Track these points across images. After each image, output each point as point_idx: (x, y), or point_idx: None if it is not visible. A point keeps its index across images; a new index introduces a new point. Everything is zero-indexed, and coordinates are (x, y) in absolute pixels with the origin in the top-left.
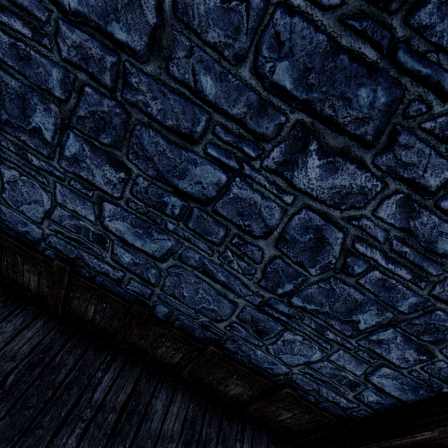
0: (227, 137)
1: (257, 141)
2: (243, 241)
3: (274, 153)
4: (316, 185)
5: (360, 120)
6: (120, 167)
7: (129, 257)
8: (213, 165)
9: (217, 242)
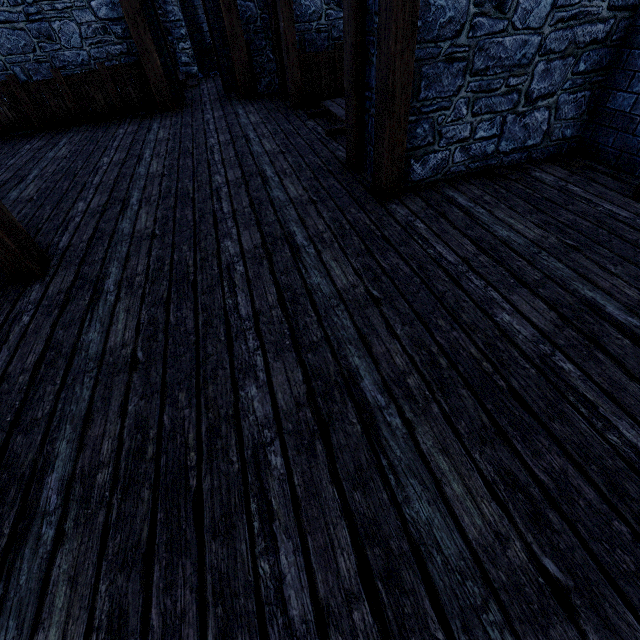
0: None
1: None
2: None
3: None
4: None
5: None
6: None
7: None
8: None
9: None
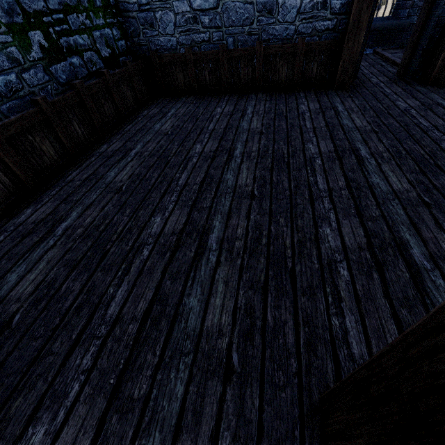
0: None
1: None
2: None
3: None
4: None
5: None
6: None
7: (207, 18)
8: None
9: None
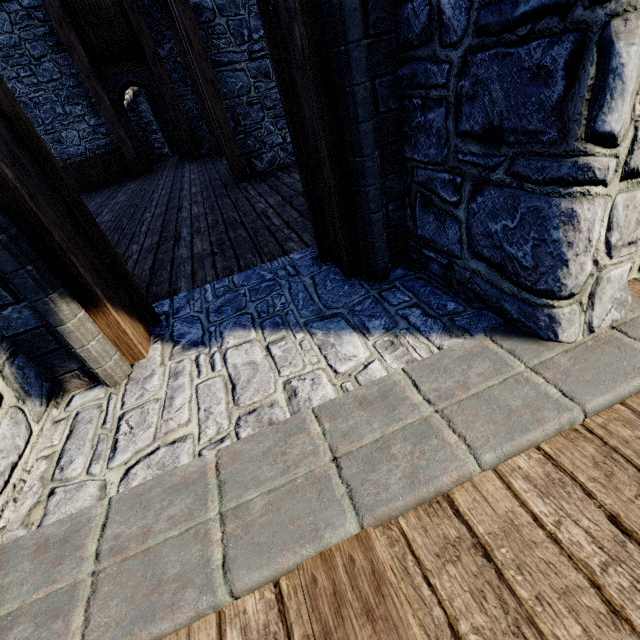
0: None
1: None
2: None
3: None
4: None
5: None
6: None
7: None
8: None
9: None
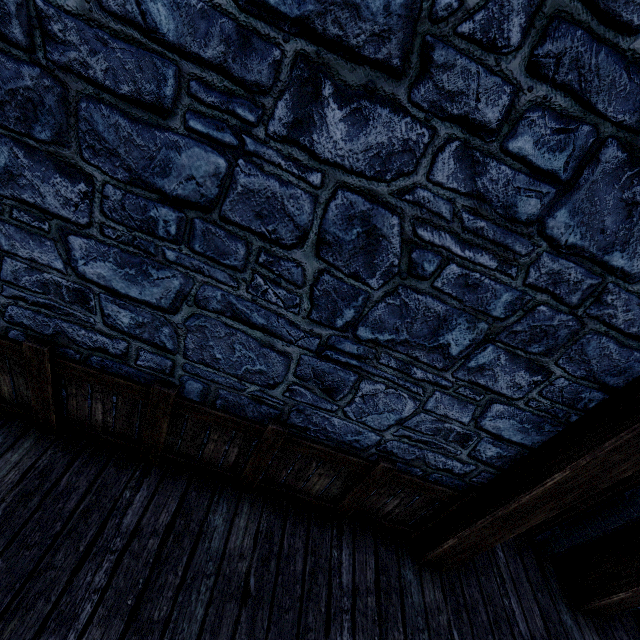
0: (210, 97)
1: (252, 96)
2: (273, 258)
3: (279, 111)
4: (346, 150)
5: (378, 36)
6: (76, 175)
7: (128, 315)
8: (203, 146)
9: (239, 266)
